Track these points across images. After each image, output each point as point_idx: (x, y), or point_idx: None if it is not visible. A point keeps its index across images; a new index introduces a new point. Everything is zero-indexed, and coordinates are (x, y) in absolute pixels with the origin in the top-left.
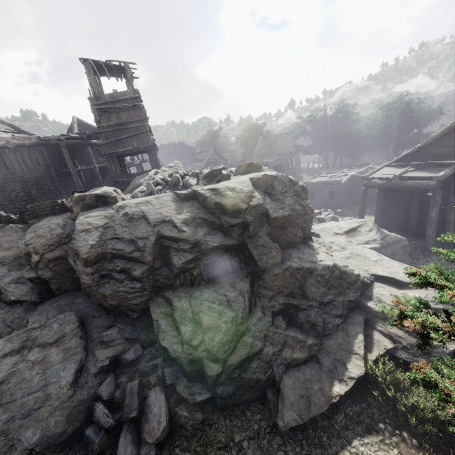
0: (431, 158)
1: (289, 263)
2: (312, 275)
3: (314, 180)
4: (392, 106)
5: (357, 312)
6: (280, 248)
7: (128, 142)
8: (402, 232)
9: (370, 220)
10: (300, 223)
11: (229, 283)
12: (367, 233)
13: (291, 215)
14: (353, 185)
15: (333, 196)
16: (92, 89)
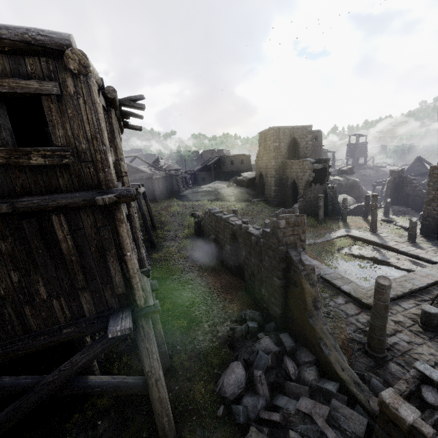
0: None
1: None
2: None
3: None
4: None
5: None
6: None
7: (361, 155)
8: None
9: None
10: None
11: None
12: None
13: None
14: None
15: None
16: (357, 141)
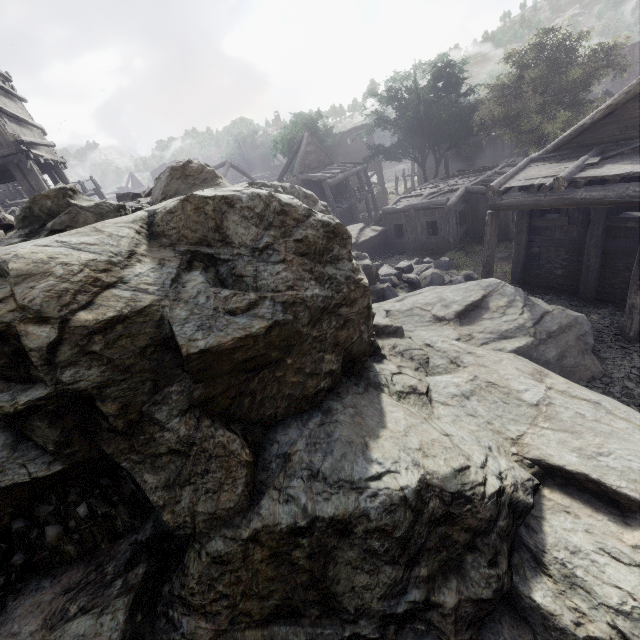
0: (635, 130)
1: (268, 508)
2: (350, 536)
3: (401, 203)
4: (529, 56)
5: (502, 625)
6: (244, 447)
7: None
8: (566, 296)
9: (503, 272)
10: (328, 334)
11: (37, 626)
12: (504, 312)
13: (283, 322)
14: (469, 208)
15: (435, 231)
16: None
